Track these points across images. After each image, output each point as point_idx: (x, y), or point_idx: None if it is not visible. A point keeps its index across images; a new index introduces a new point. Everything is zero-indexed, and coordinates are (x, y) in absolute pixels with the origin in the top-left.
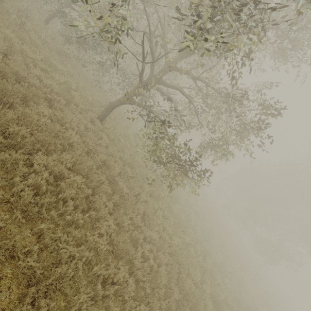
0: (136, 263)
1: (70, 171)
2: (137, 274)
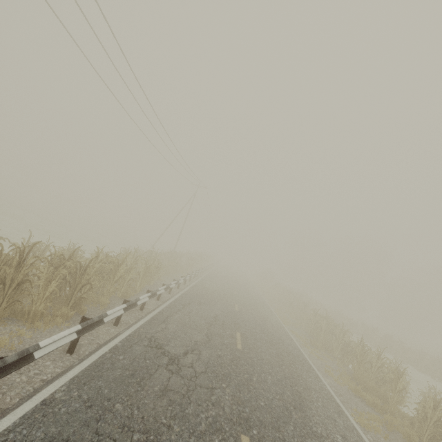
0: None
1: None
2: None
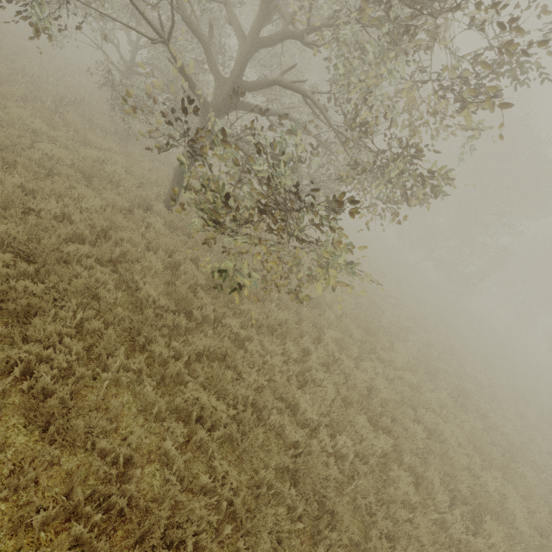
0: (94, 463)
1: (27, 263)
2: (76, 494)
